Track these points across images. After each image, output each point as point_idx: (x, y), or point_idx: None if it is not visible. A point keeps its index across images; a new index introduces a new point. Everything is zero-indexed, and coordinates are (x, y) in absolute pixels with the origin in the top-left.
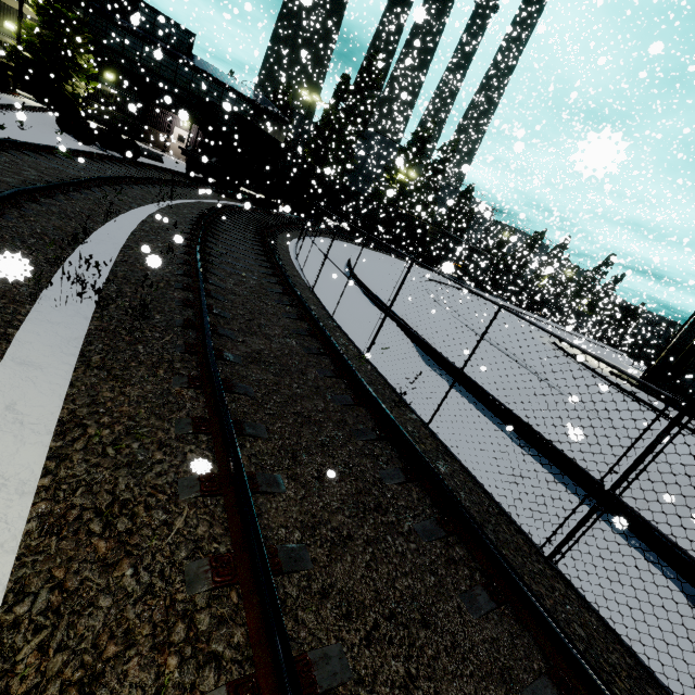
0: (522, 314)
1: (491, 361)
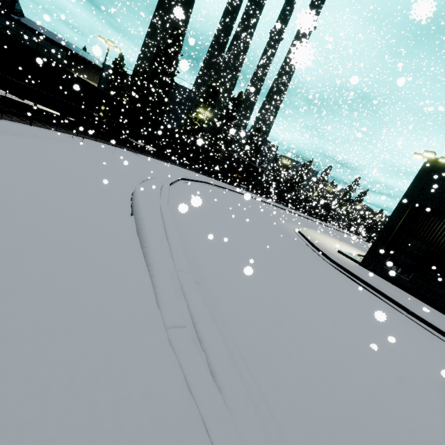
0: (292, 213)
1: (4, 221)
